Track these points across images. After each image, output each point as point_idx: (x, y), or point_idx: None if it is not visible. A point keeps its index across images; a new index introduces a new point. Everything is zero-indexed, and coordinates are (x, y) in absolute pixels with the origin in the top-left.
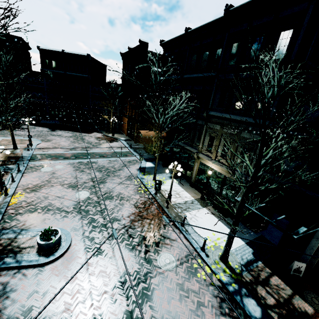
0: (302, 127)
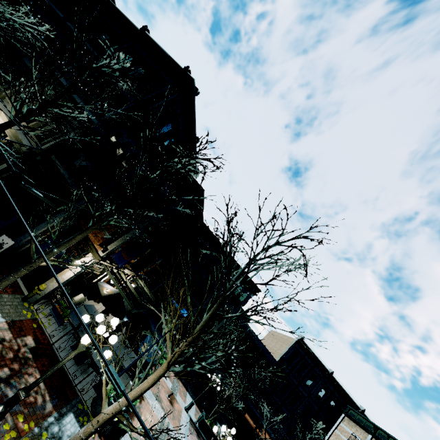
0: (113, 143)
